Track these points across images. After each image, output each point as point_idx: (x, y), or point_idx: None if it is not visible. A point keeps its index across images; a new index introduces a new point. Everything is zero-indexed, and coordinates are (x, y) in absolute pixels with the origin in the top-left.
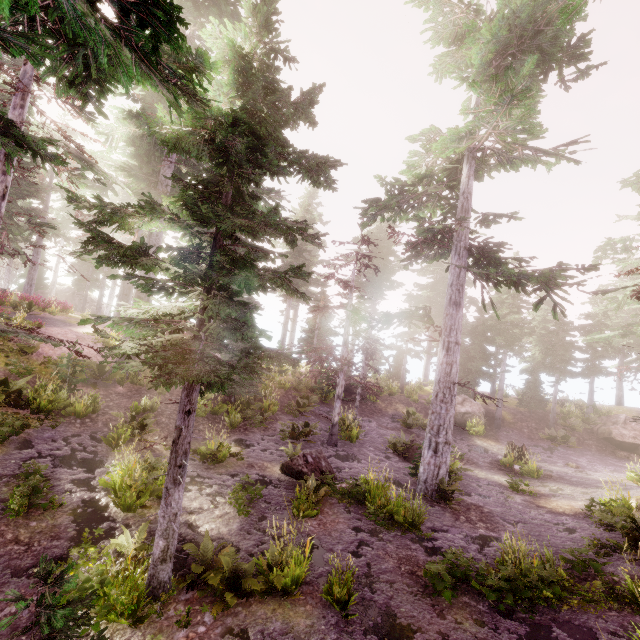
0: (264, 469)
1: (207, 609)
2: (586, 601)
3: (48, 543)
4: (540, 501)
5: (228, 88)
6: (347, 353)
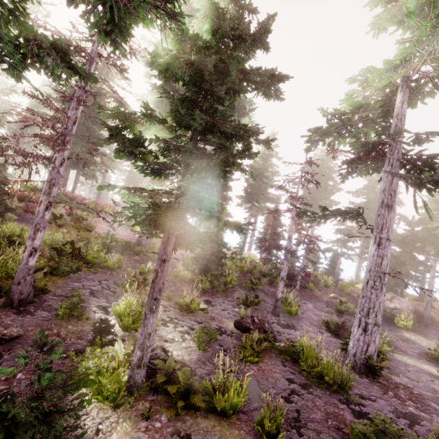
0: (222, 322)
1: (164, 411)
2: None
3: (75, 340)
4: None
5: (207, 34)
6: (290, 246)
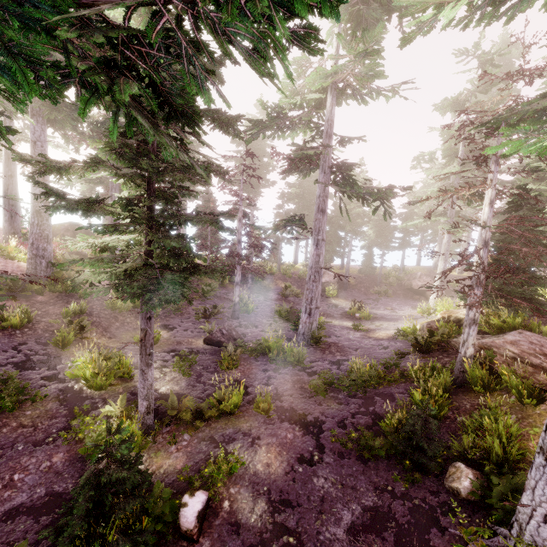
0: (190, 344)
1: (185, 432)
2: (391, 382)
3: (49, 422)
4: (370, 334)
5: None
6: (241, 249)
